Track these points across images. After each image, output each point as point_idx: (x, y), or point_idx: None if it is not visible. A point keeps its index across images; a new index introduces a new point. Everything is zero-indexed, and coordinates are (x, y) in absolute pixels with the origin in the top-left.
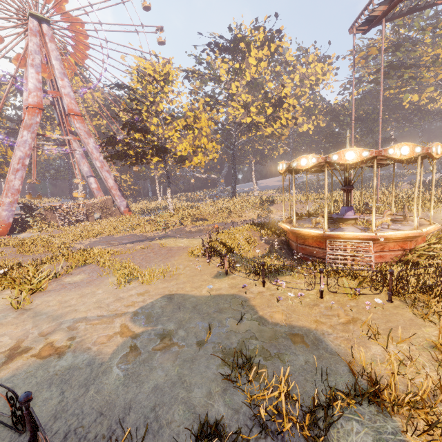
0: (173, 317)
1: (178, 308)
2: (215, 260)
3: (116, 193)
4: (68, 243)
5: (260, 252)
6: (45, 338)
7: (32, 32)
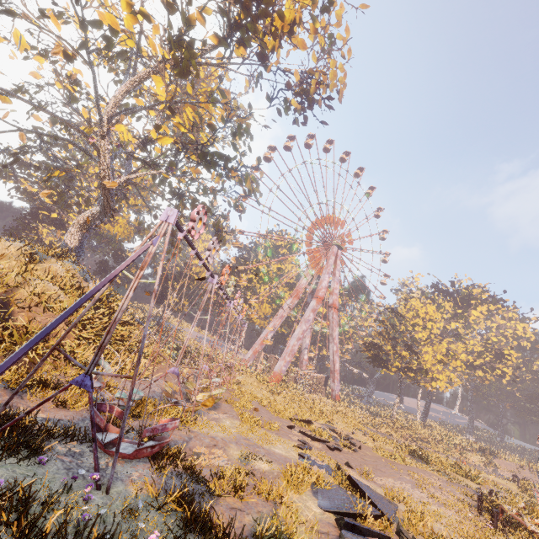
0: None
1: None
2: None
3: (337, 376)
4: None
5: None
6: None
7: (334, 253)
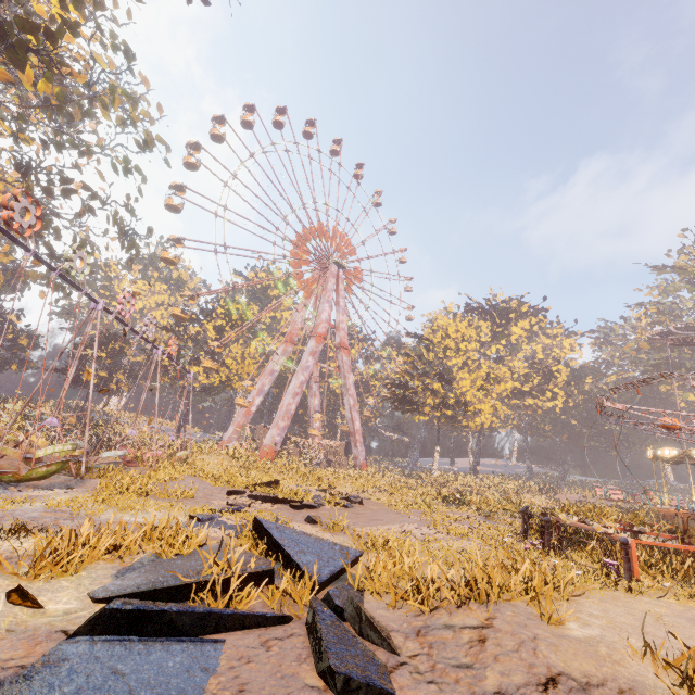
0: None
1: None
2: None
3: (359, 438)
4: None
5: None
6: None
7: (333, 275)
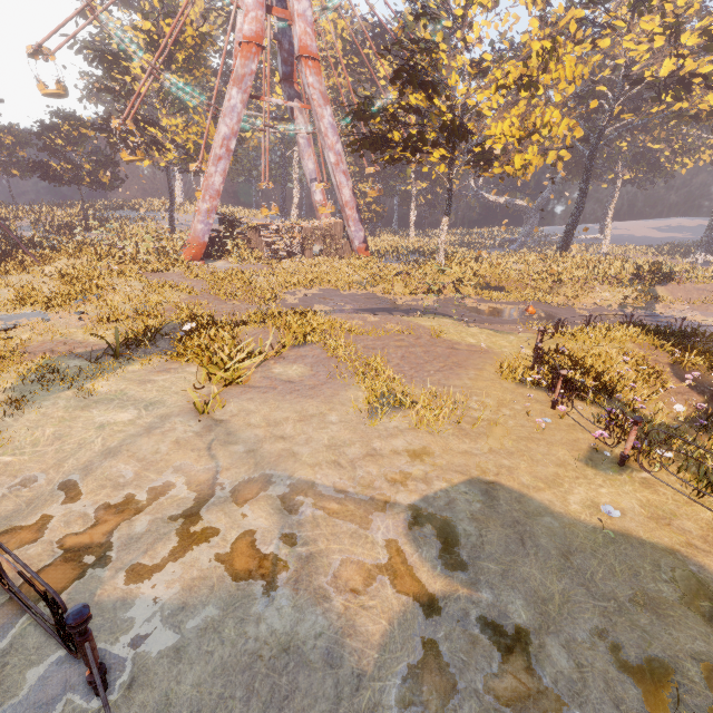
0: (513, 570)
1: (519, 540)
2: (568, 406)
3: (351, 214)
4: (275, 290)
5: (683, 411)
6: (241, 510)
7: None
